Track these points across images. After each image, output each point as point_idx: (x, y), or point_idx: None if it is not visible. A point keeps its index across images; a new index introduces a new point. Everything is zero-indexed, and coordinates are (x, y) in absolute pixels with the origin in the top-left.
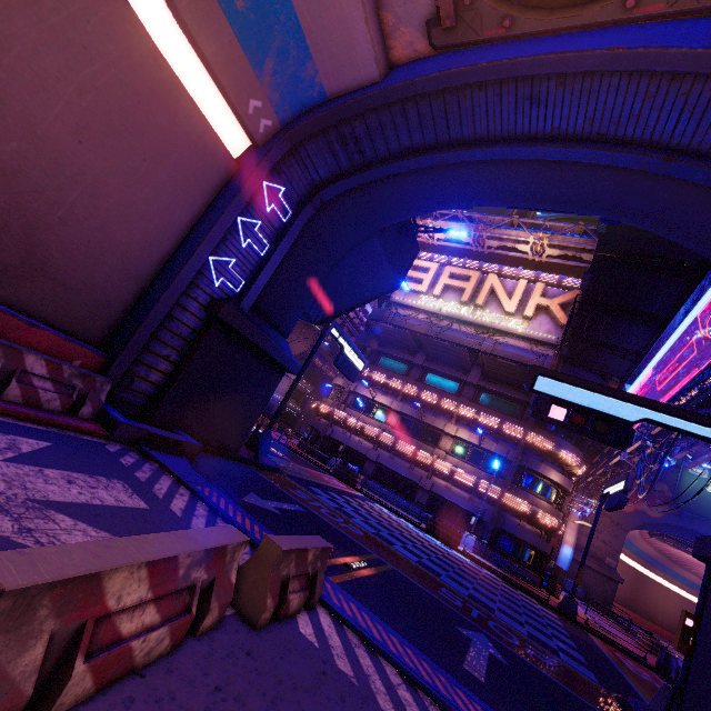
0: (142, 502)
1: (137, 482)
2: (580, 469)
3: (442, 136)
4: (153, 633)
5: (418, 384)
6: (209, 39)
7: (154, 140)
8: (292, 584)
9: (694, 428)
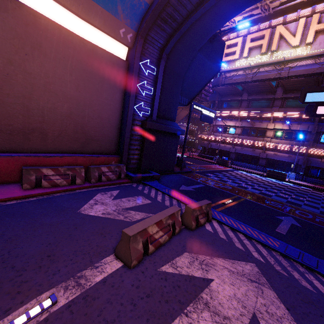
0: (149, 201)
1: (145, 195)
2: None
3: None
4: (163, 237)
5: (247, 110)
6: (94, 18)
7: (97, 74)
8: (200, 217)
9: None
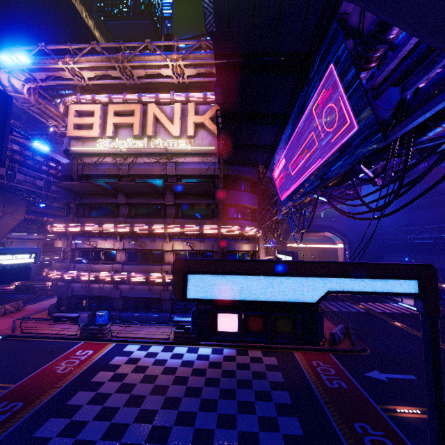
0: None
1: None
2: (259, 234)
3: None
4: None
5: (129, 221)
6: None
7: None
8: None
9: (381, 285)
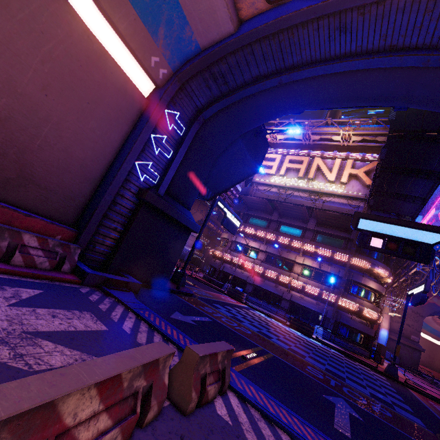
0: (103, 326)
1: (100, 312)
2: (389, 279)
3: (279, 64)
4: (107, 436)
5: (275, 233)
6: (121, 19)
7: (93, 89)
8: (209, 379)
9: None
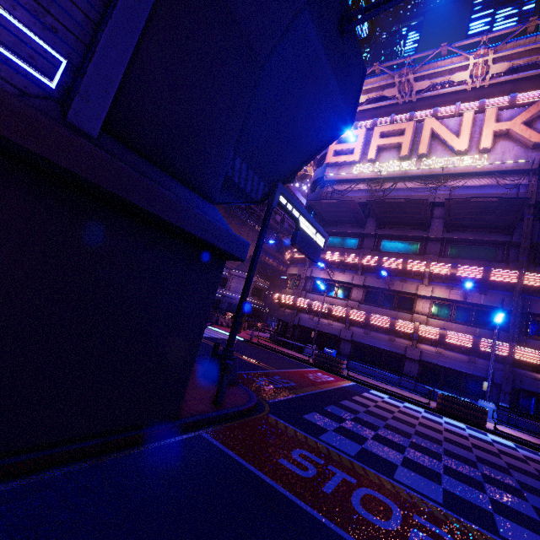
0: None
1: None
2: None
3: None
4: None
5: (375, 254)
6: None
7: None
8: None
9: None
